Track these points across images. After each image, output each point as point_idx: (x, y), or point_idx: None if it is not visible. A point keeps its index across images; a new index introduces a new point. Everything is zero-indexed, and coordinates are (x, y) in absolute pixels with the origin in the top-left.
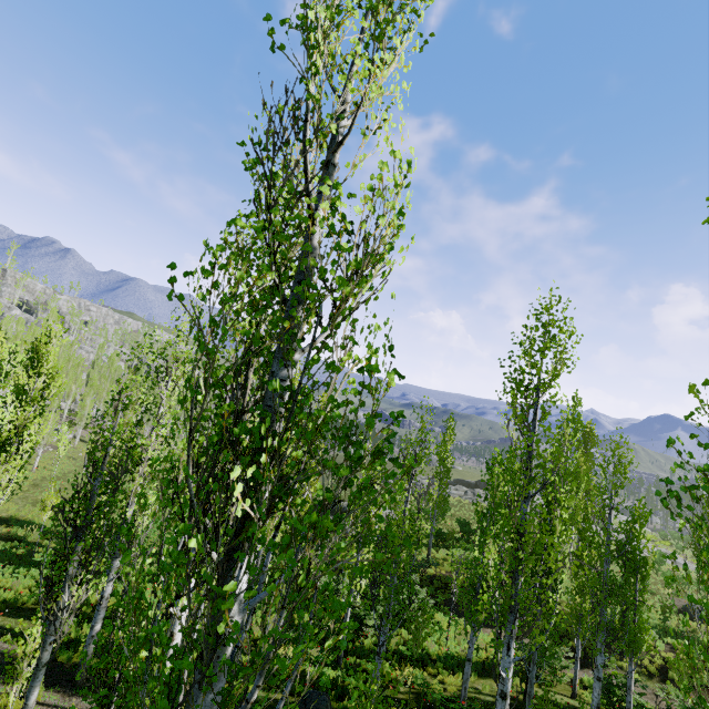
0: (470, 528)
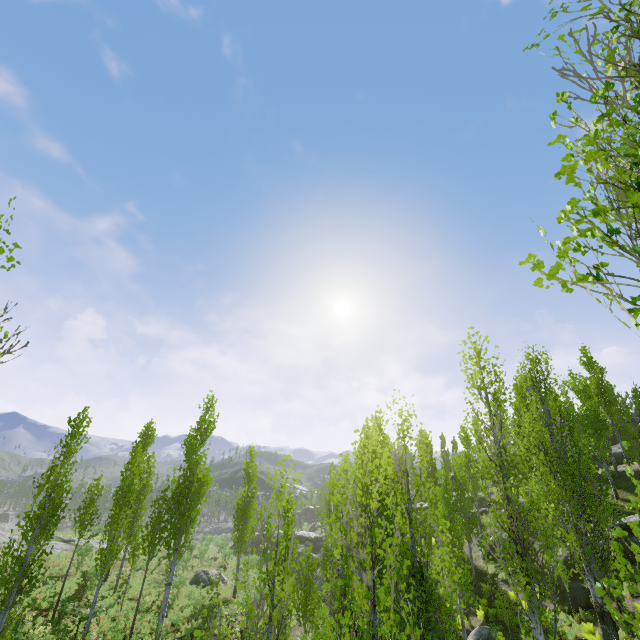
0: None
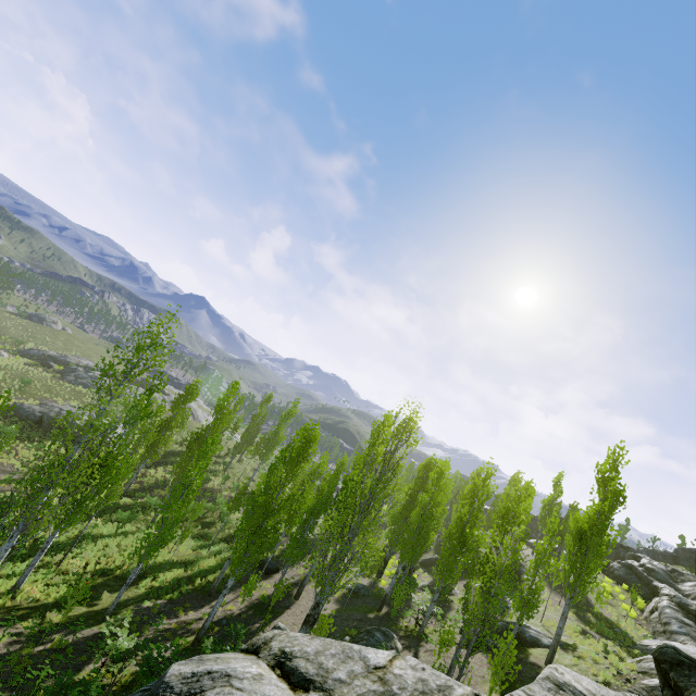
0: None
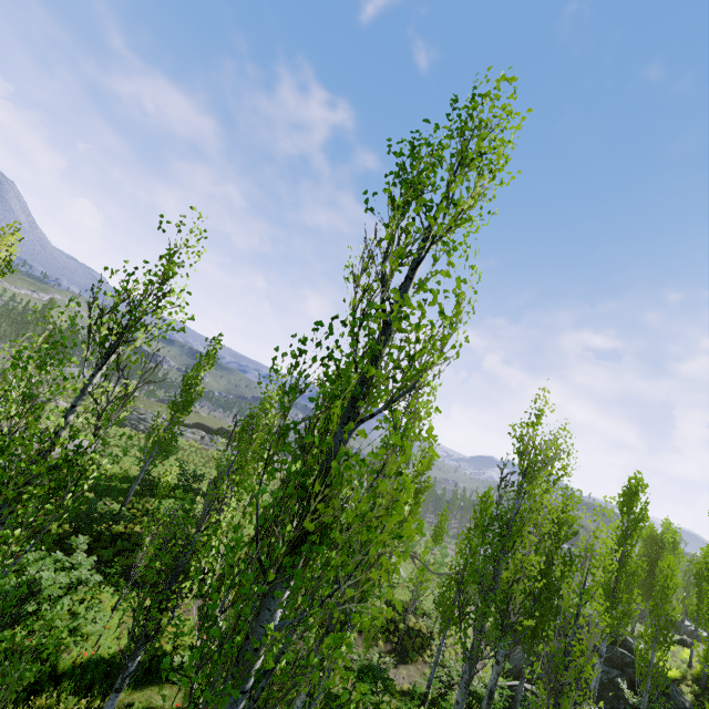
0: (195, 476)
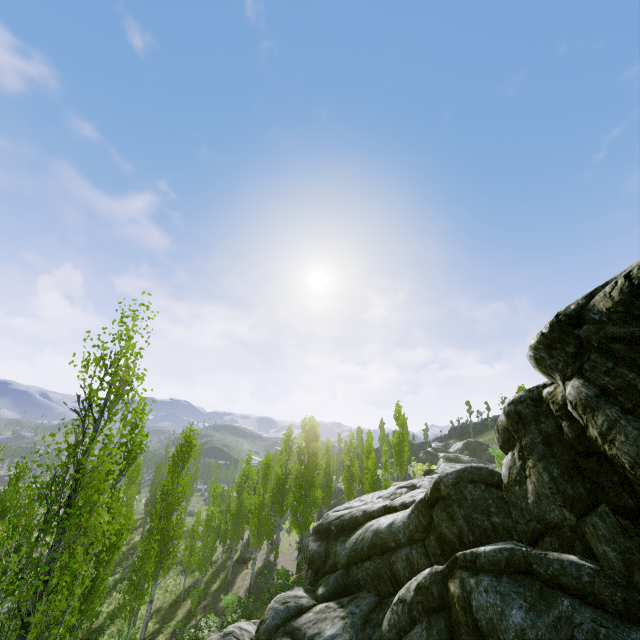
0: None
